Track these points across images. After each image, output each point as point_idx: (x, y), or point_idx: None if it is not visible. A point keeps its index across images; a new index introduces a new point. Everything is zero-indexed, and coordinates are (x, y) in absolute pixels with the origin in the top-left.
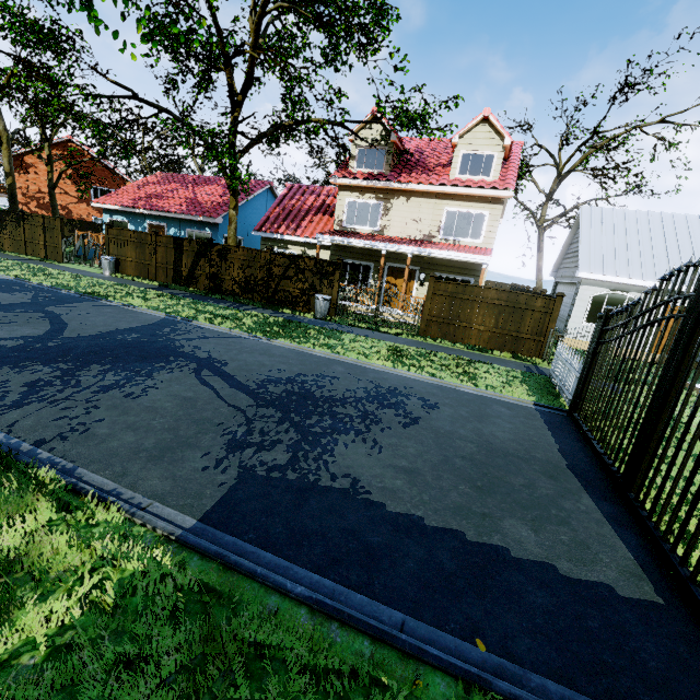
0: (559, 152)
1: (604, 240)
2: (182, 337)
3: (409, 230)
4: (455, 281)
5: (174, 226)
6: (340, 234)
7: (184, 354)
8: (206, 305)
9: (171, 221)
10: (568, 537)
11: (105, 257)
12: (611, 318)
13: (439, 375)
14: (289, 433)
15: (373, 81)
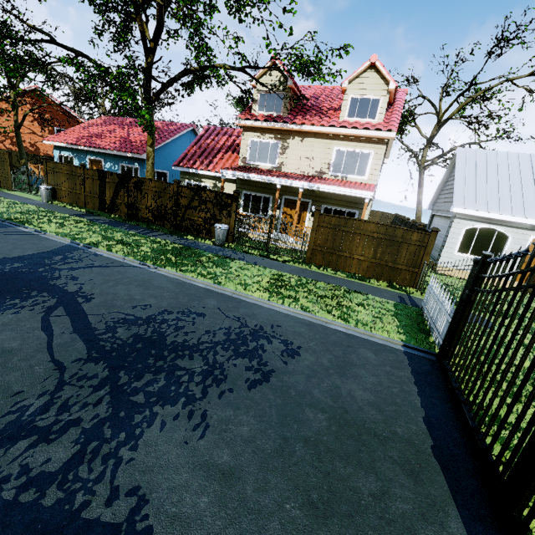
0: (440, 102)
1: (477, 178)
2: (67, 266)
3: (303, 167)
4: (342, 213)
5: (109, 161)
6: (242, 170)
7: (52, 288)
8: (116, 231)
9: (107, 157)
10: None
11: (42, 187)
12: (489, 266)
13: (312, 309)
14: (98, 406)
15: (262, 22)
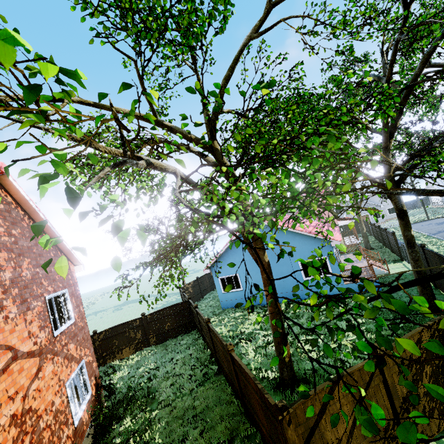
0: None
1: None
2: (442, 230)
3: None
4: None
5: None
6: (350, 219)
7: None
8: None
9: None
10: (443, 218)
11: None
12: None
13: None
14: None
15: None
